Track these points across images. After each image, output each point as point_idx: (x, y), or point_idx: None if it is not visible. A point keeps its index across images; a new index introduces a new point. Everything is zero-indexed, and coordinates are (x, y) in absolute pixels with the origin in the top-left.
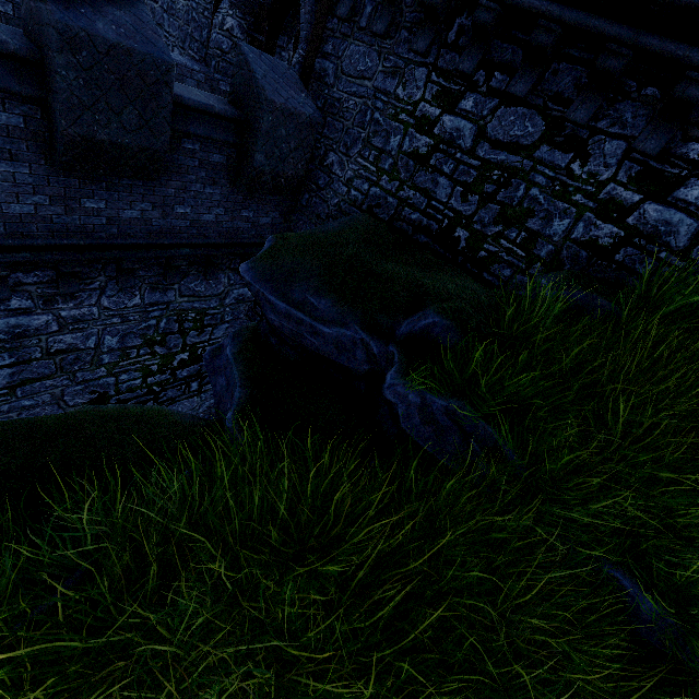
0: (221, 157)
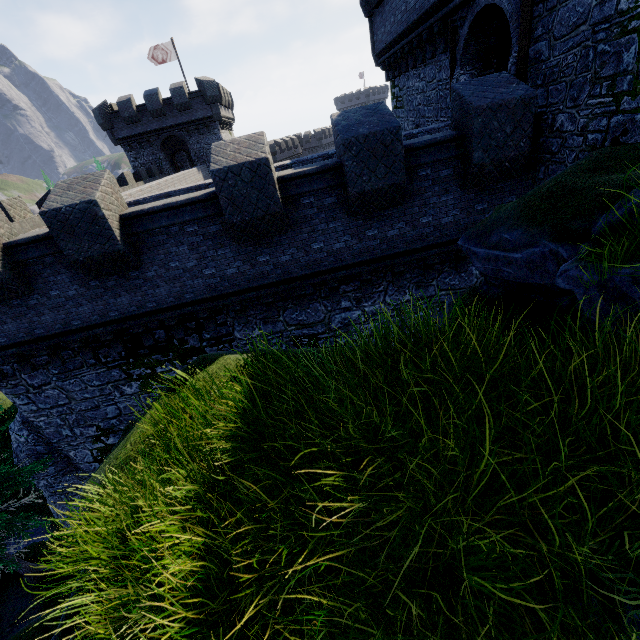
0: (448, 171)
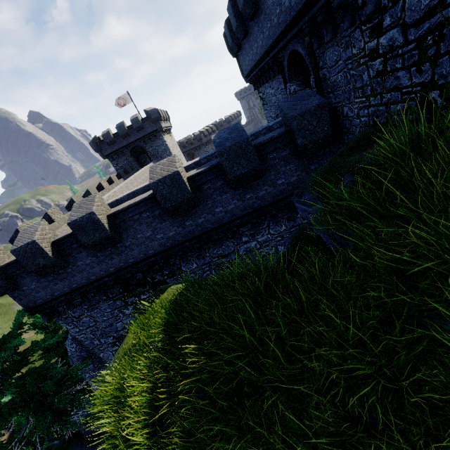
0: (286, 151)
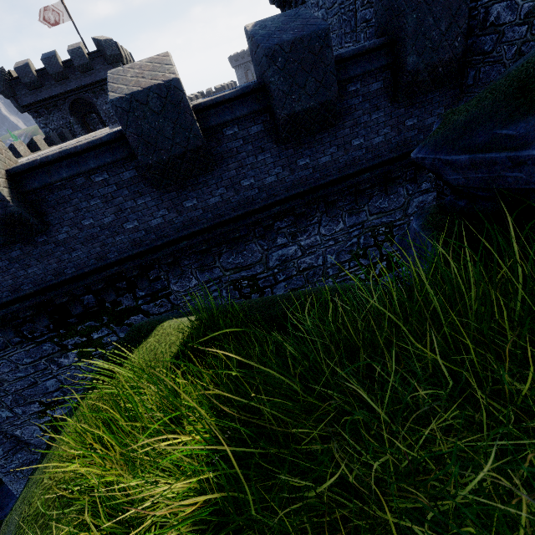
0: (378, 84)
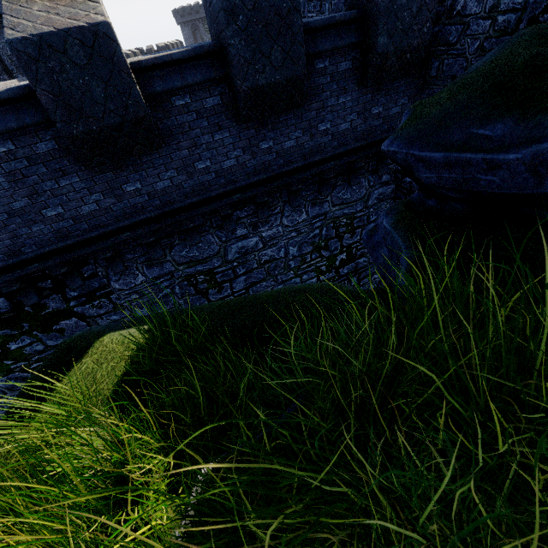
0: (347, 64)
